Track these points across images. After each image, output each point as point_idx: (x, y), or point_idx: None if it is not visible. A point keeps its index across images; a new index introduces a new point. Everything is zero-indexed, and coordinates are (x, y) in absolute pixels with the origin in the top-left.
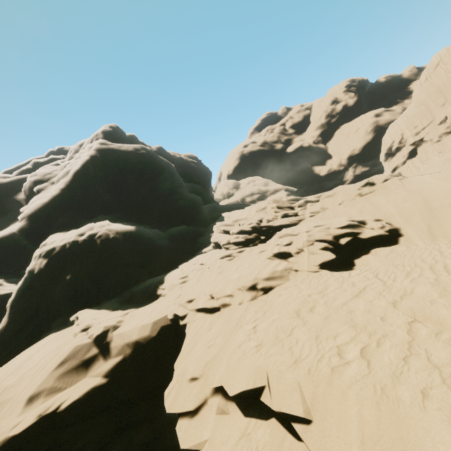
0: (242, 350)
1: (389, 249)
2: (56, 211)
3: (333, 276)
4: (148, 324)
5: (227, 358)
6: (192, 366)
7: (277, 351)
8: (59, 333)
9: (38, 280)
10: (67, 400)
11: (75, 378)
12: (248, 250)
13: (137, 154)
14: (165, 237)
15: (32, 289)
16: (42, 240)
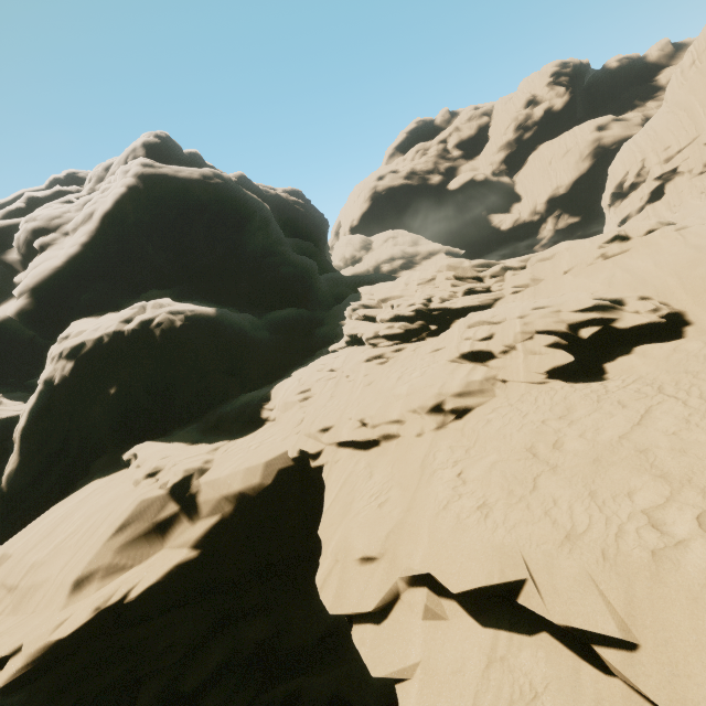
0: (453, 514)
1: (669, 346)
2: (76, 281)
3: (577, 391)
4: (257, 466)
5: (427, 527)
6: (361, 537)
7: (524, 518)
8: (108, 480)
9: (62, 395)
10: (138, 585)
11: (145, 551)
12: (411, 348)
13: (207, 186)
14: (263, 327)
15: (54, 411)
16: (59, 330)
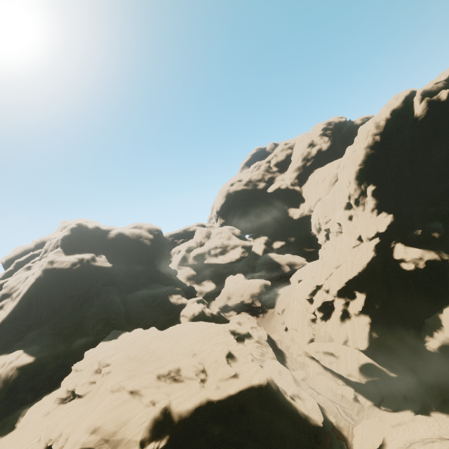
0: None
1: None
2: (3, 331)
3: None
4: None
5: None
6: None
7: None
8: None
9: None
10: None
11: None
12: (57, 409)
13: (72, 270)
14: (64, 354)
15: None
16: None
